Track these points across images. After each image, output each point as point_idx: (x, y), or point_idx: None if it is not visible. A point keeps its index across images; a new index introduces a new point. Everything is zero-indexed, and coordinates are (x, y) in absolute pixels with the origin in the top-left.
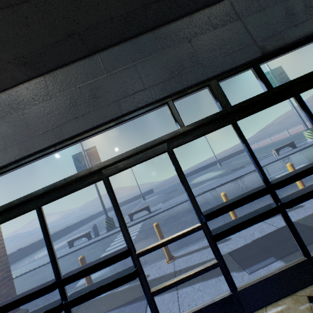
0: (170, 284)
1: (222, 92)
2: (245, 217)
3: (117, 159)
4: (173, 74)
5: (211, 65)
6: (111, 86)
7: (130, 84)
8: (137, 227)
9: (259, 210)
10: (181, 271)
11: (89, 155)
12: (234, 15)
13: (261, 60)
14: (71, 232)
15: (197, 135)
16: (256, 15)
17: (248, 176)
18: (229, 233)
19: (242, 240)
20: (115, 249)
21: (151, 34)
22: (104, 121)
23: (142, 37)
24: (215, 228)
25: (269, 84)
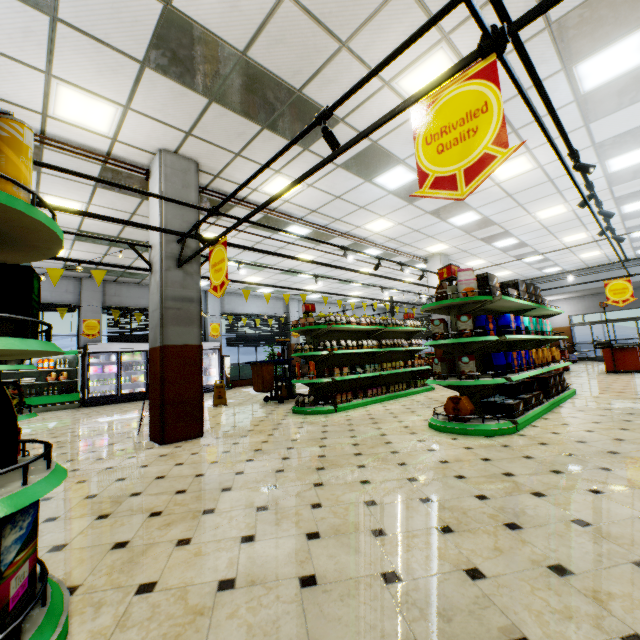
0: None
1: None
2: None
3: None
4: None
5: None
6: None
7: None
8: None
9: None
10: None
11: None
12: None
13: None
14: None
15: None
16: None
17: None
18: None
19: None
20: None
21: None
22: None
23: None
24: None
25: None
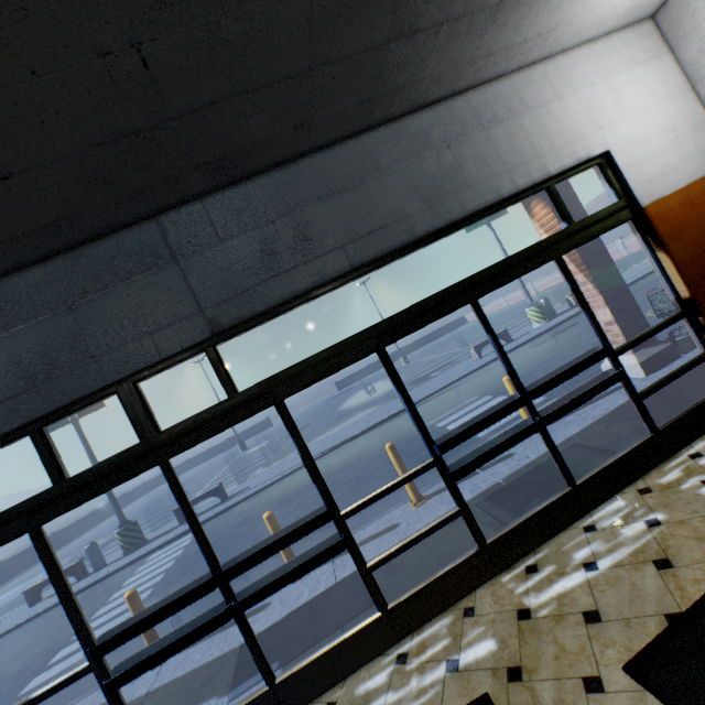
0: None
1: (142, 406)
2: (185, 630)
3: None
4: (35, 379)
5: (114, 358)
6: None
7: None
8: (182, 543)
9: (209, 612)
10: (156, 693)
11: None
12: (167, 252)
13: (219, 339)
14: (65, 543)
15: (90, 494)
16: (208, 254)
17: None
18: (133, 675)
19: (279, 610)
20: (111, 613)
21: None
22: None
23: None
24: (128, 659)
25: (229, 386)
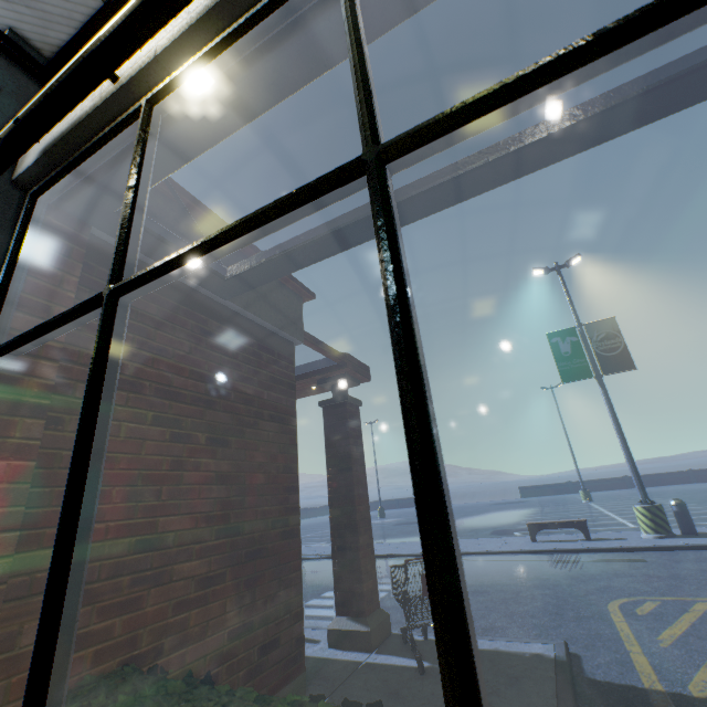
0: None
1: None
2: None
3: None
4: None
5: None
6: None
7: None
8: None
9: None
10: None
11: None
12: None
13: None
14: None
15: None
16: None
17: (392, 562)
18: None
19: None
20: None
21: None
22: None
23: None
24: None
25: None
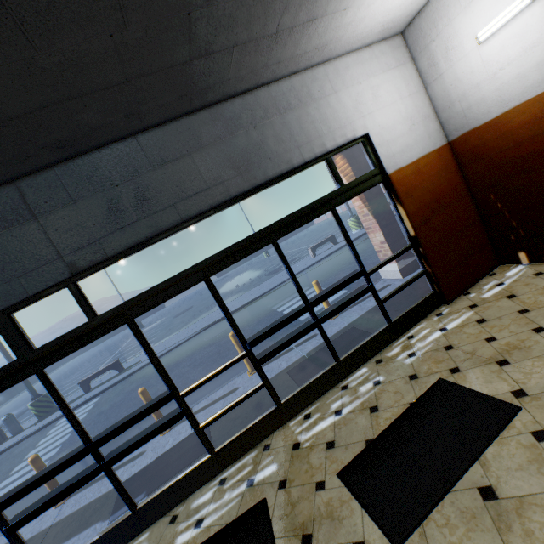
0: None
1: (16, 332)
2: (67, 484)
3: None
4: None
5: None
6: None
7: None
8: (86, 408)
9: (86, 470)
10: (58, 524)
11: None
12: (26, 211)
13: (78, 277)
14: None
15: None
16: (63, 212)
17: (265, 299)
18: (27, 521)
19: (151, 456)
20: (26, 468)
21: None
22: None
23: None
24: (24, 509)
25: (89, 312)
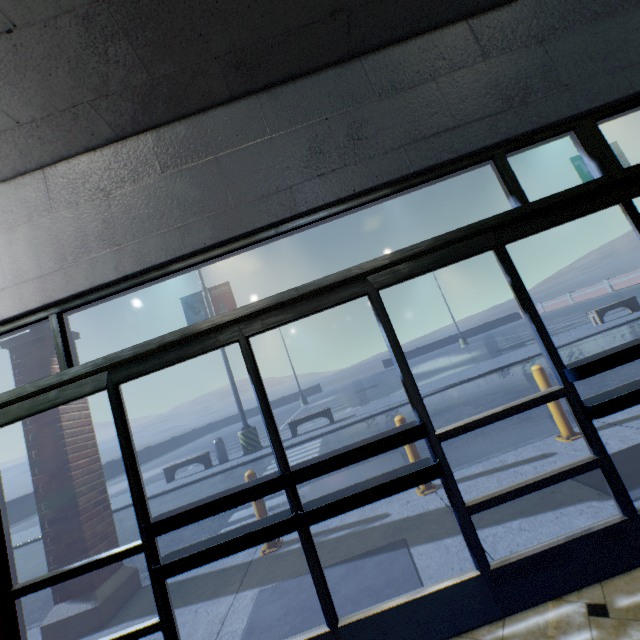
0: (504, 494)
1: (604, 141)
2: None
3: (398, 256)
4: (511, 102)
5: (586, 88)
6: (389, 119)
7: (425, 117)
8: (311, 446)
9: None
10: None
11: (215, 300)
12: None
13: None
14: (153, 458)
15: (554, 220)
16: None
17: (543, 359)
18: (625, 404)
19: (585, 454)
20: None
21: (466, 27)
22: (377, 183)
23: (447, 32)
24: (585, 399)
25: None
